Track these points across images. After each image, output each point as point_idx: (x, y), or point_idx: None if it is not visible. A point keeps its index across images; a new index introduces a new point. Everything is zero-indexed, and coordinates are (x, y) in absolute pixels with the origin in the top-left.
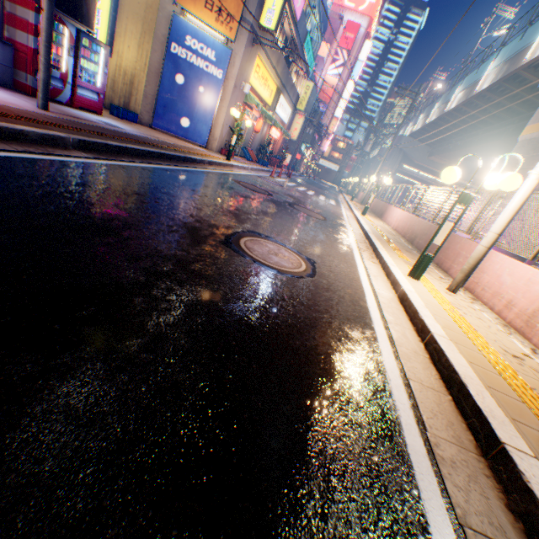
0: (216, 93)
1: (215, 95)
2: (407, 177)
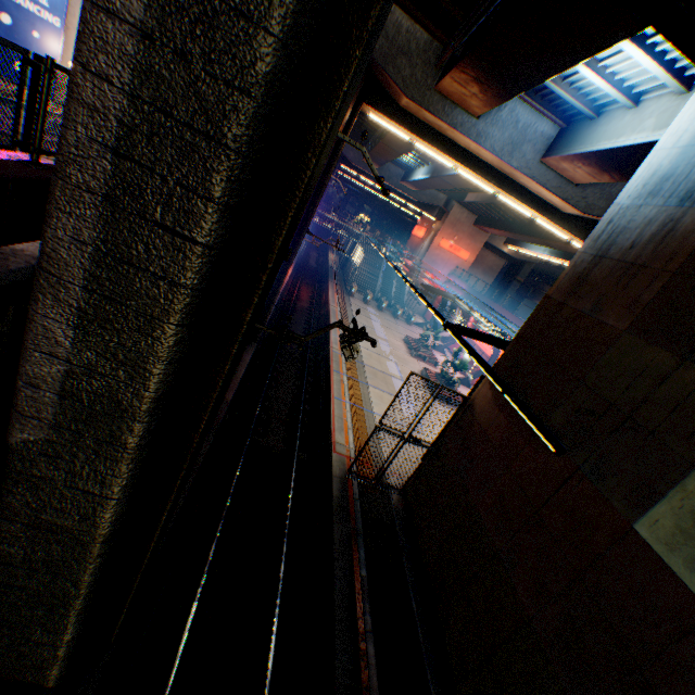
0: (58, 43)
1: (56, 45)
2: (362, 184)
